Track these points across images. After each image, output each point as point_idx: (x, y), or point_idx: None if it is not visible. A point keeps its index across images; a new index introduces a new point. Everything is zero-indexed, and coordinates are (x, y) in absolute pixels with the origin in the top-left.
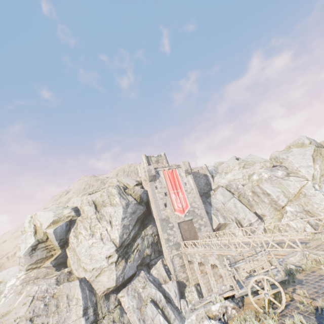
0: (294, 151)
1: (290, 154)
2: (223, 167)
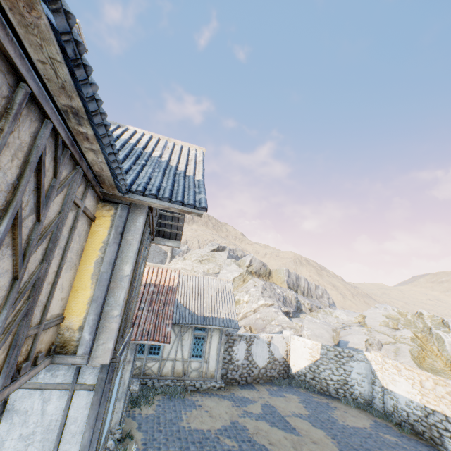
0: (231, 266)
1: (226, 268)
2: (191, 252)
